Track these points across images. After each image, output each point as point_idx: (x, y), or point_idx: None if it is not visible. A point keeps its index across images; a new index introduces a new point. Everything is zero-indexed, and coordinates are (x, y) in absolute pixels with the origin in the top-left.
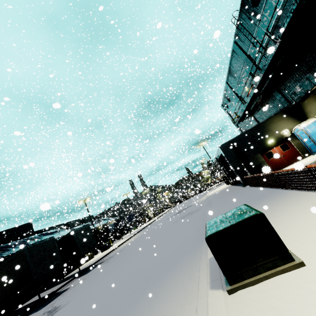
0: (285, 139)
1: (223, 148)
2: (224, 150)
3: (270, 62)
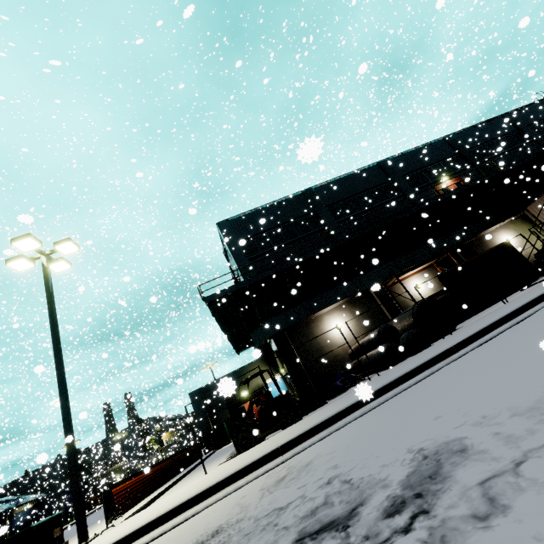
0: (260, 392)
1: (193, 397)
2: (194, 399)
3: (221, 325)
